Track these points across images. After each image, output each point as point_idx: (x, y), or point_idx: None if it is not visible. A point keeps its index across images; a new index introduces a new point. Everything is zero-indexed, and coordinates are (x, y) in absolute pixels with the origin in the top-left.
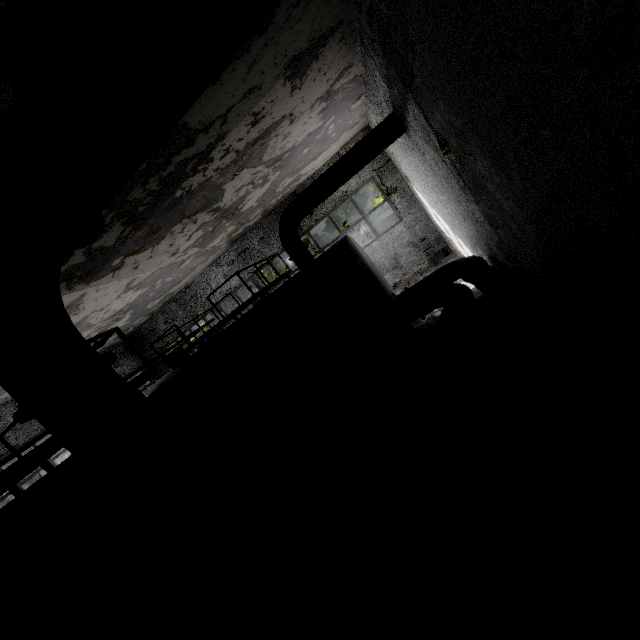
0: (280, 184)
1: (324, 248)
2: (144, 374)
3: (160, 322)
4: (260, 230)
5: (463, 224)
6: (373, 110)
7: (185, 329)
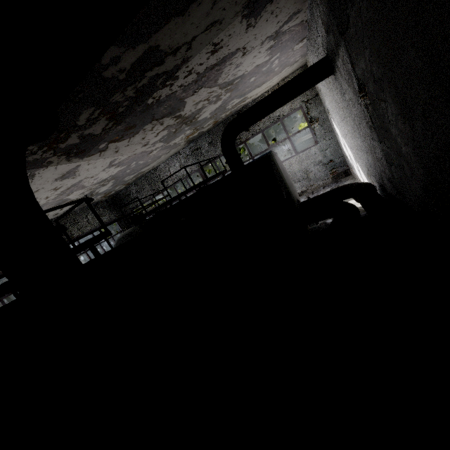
0: (229, 103)
1: (255, 156)
2: (100, 235)
3: (133, 191)
4: (210, 136)
5: (364, 156)
6: (311, 52)
7: (149, 198)
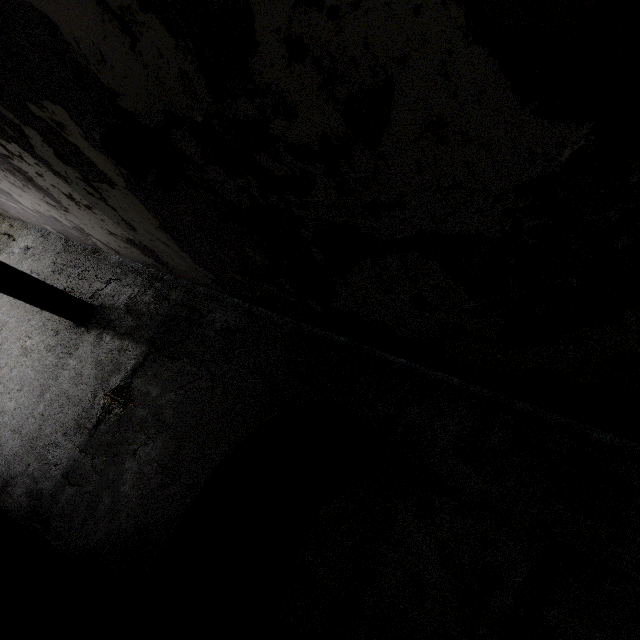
0: None
1: None
2: None
3: None
4: None
5: None
6: (51, 249)
7: None
